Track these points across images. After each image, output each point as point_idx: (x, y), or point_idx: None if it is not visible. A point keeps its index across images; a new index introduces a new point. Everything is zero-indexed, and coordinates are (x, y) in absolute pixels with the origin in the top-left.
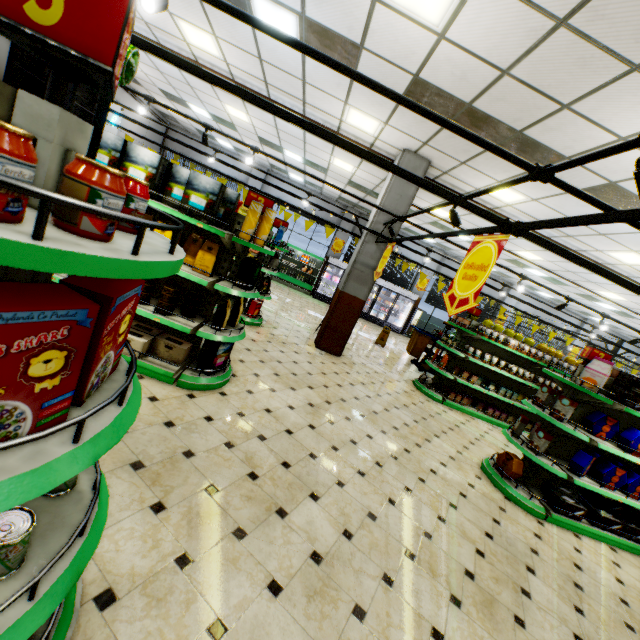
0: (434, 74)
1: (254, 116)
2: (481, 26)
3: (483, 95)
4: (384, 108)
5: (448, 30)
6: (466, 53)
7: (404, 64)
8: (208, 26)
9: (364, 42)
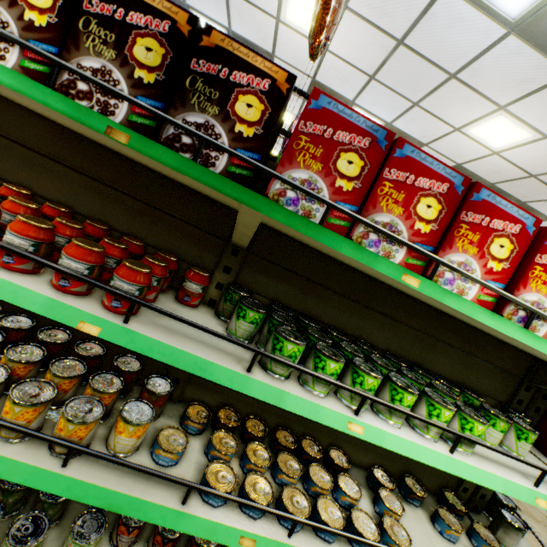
0: (475, 166)
1: None
2: (530, 155)
3: (507, 182)
4: None
5: (503, 152)
6: (509, 163)
7: (454, 158)
8: (296, 111)
9: (429, 143)
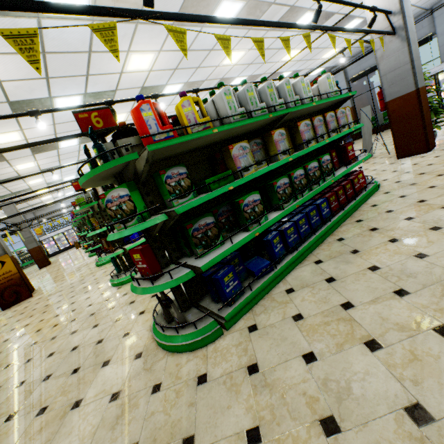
0: None
1: None
2: None
3: None
4: None
5: None
6: None
7: None
8: None
9: None
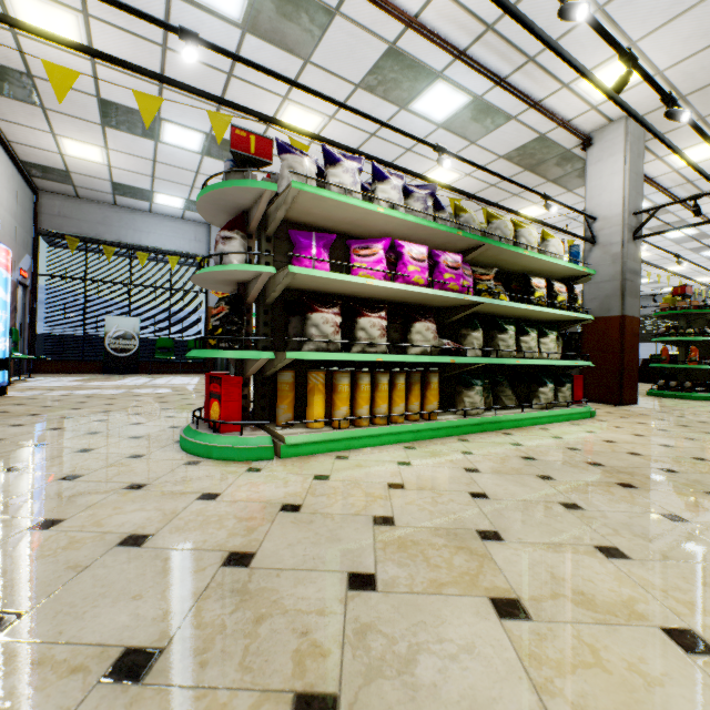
0: None
1: (343, 119)
2: None
3: None
4: (702, 41)
5: None
6: None
7: None
8: None
9: None
